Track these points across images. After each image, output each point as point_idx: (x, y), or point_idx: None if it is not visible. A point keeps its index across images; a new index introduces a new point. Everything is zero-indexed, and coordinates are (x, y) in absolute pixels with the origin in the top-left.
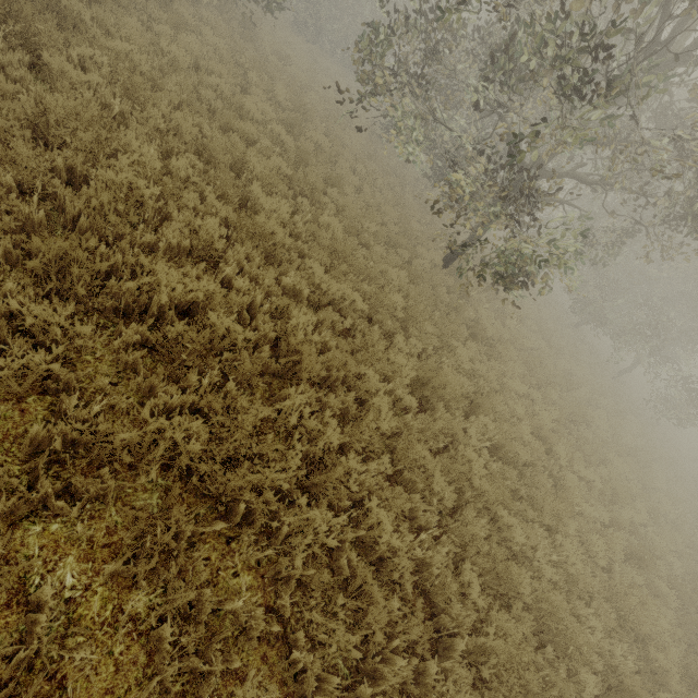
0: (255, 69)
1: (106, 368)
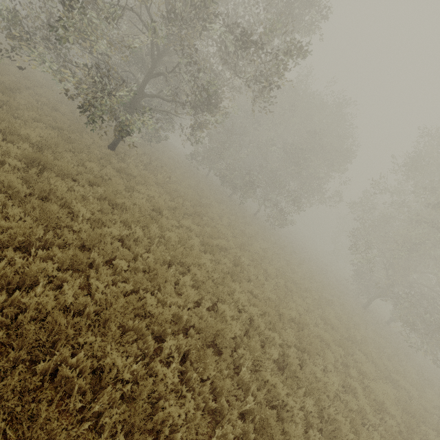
0: None
1: None
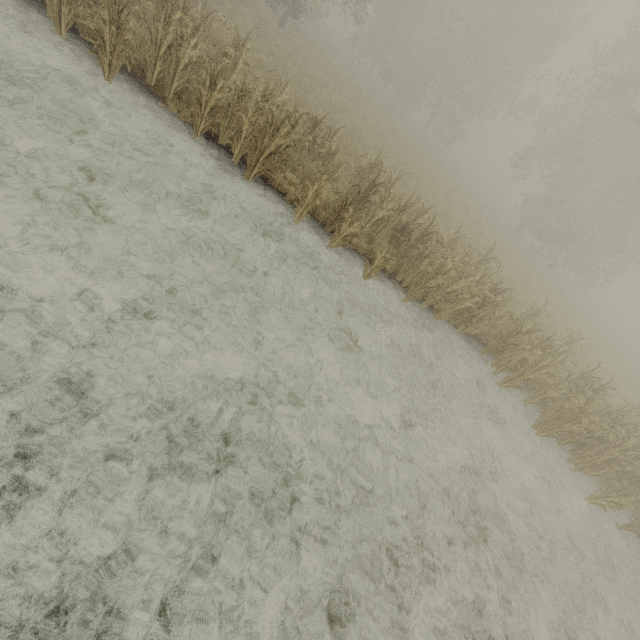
0: None
1: None
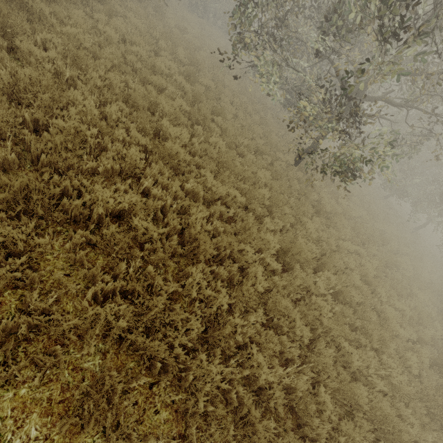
0: (163, 38)
1: (61, 263)
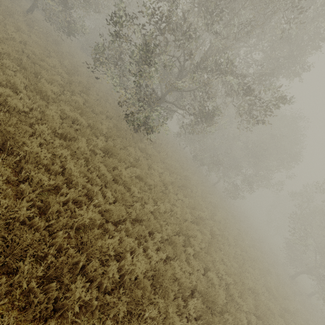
0: (55, 52)
1: None
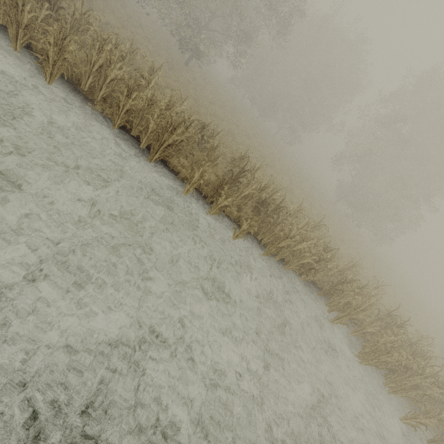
0: None
1: None
